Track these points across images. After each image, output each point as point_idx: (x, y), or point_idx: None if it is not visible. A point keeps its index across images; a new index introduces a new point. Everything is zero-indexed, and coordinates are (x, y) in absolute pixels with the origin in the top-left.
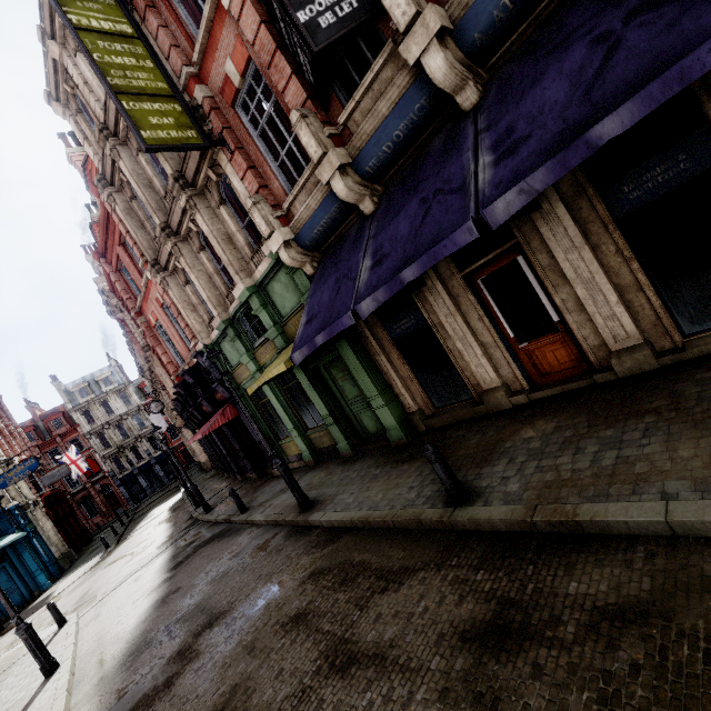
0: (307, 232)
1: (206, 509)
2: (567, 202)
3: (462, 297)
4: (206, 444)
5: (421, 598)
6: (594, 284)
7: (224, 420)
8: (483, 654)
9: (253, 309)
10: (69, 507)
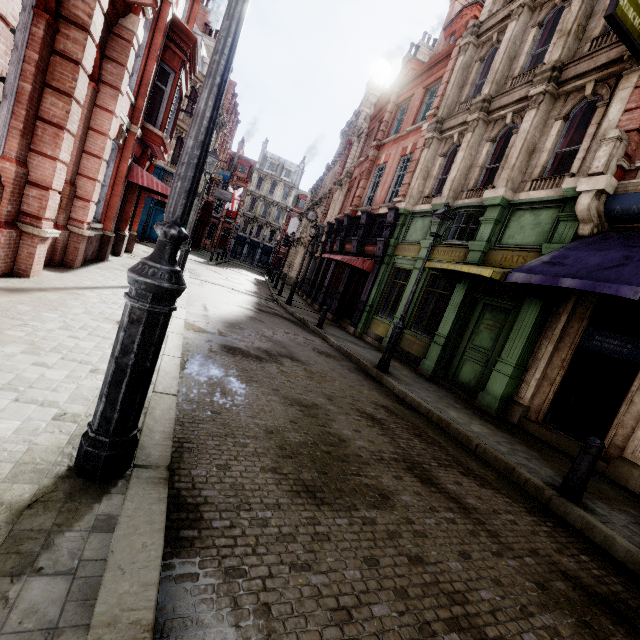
0: (632, 200)
1: (288, 301)
2: None
3: None
4: (311, 268)
5: (509, 512)
6: None
7: (360, 265)
8: (593, 606)
9: (484, 216)
10: (208, 219)
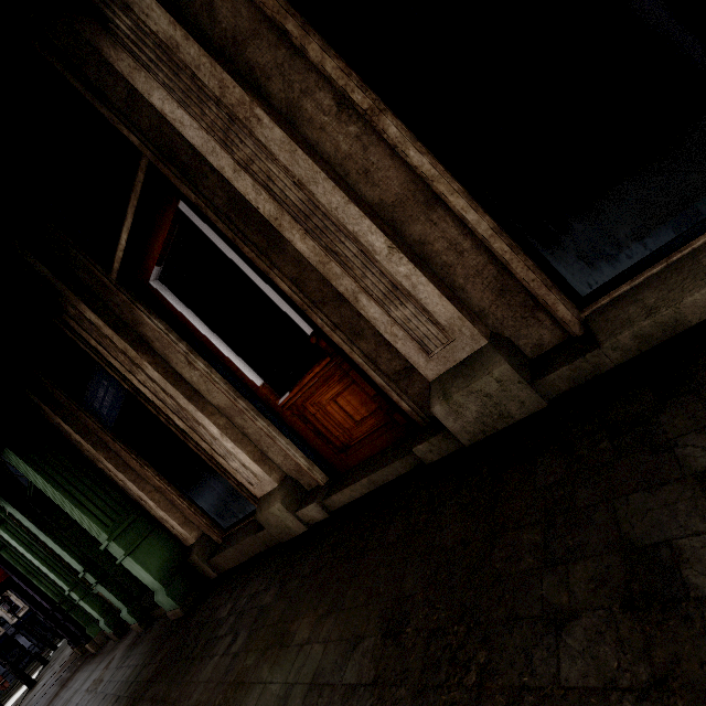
0: None
1: None
2: (178, 1)
3: (143, 324)
4: None
5: None
6: (322, 215)
7: None
8: None
9: None
10: None
